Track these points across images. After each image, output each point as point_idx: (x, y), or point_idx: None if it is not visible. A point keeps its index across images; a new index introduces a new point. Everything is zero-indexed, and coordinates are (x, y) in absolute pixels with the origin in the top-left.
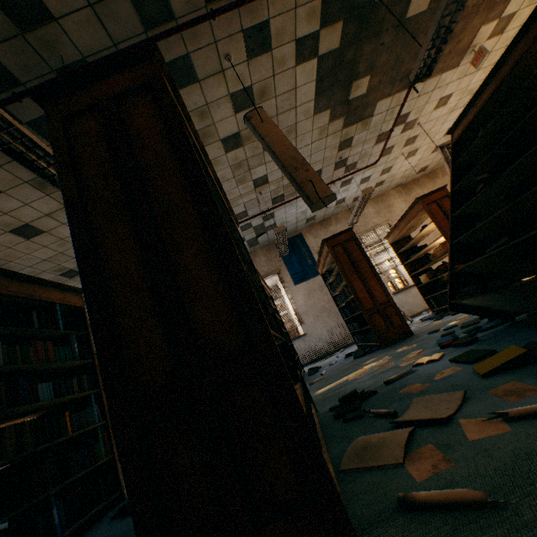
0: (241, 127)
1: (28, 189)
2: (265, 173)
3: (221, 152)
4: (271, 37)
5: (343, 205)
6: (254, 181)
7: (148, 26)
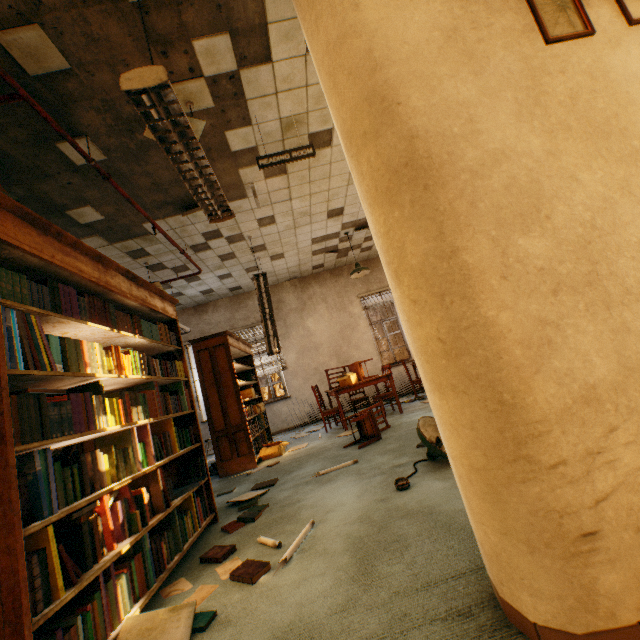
0: None
1: None
2: None
3: None
4: None
5: (218, 293)
6: None
7: None
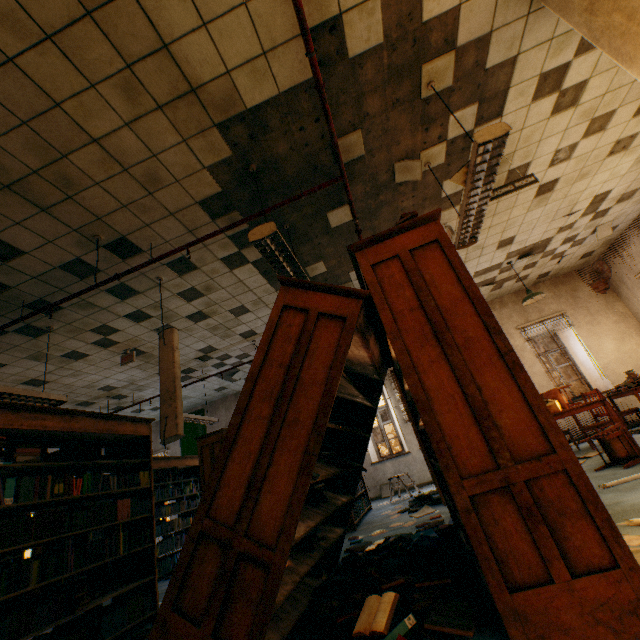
0: (200, 308)
1: (27, 361)
2: (249, 328)
3: (191, 323)
4: (194, 262)
5: None
6: (241, 334)
7: (83, 276)
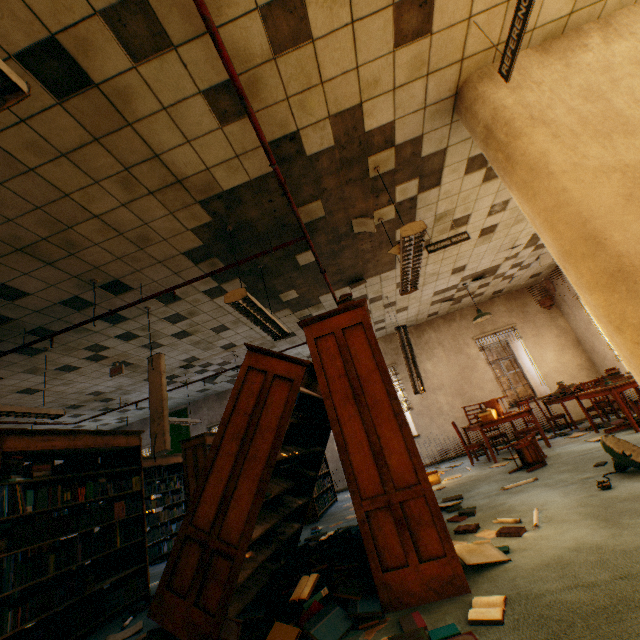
0: (184, 328)
1: (24, 374)
2: (229, 342)
3: (175, 340)
4: (178, 295)
5: None
6: (222, 346)
7: (80, 309)
